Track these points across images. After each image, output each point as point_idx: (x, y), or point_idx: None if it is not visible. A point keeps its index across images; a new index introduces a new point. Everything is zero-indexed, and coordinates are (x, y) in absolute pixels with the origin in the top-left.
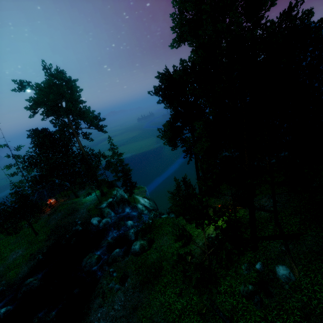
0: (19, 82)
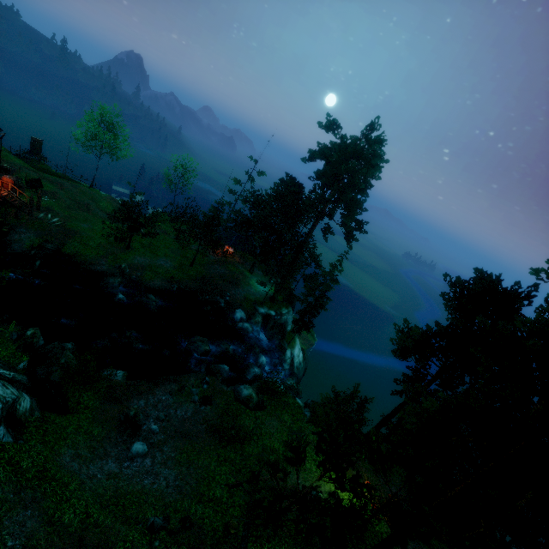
0: (332, 121)
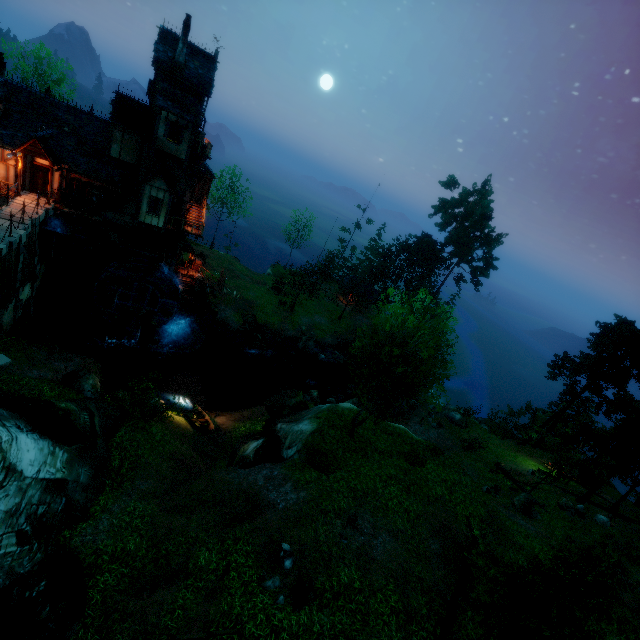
0: (453, 180)
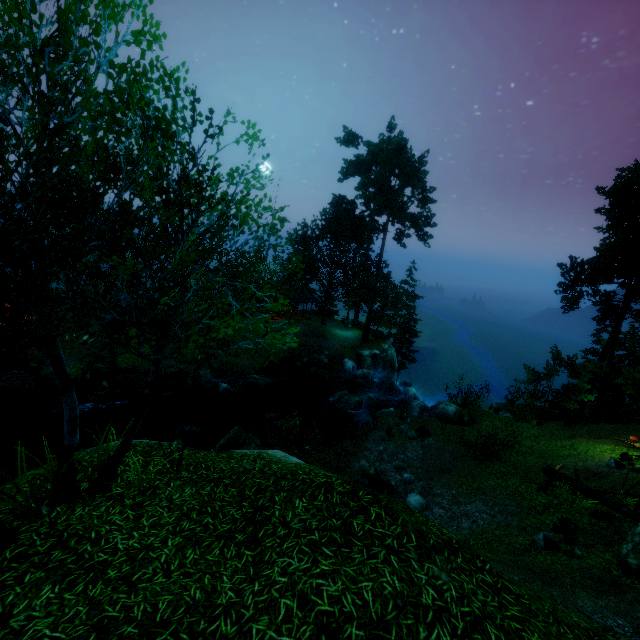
0: (351, 132)
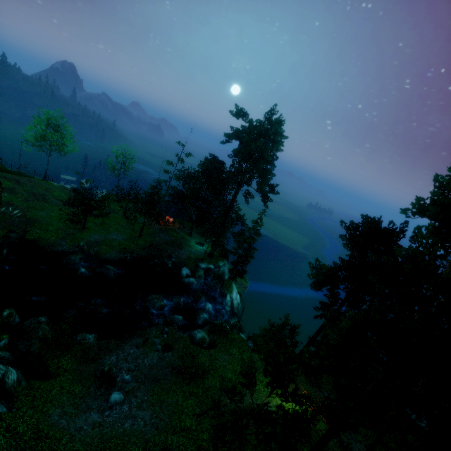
0: (240, 109)
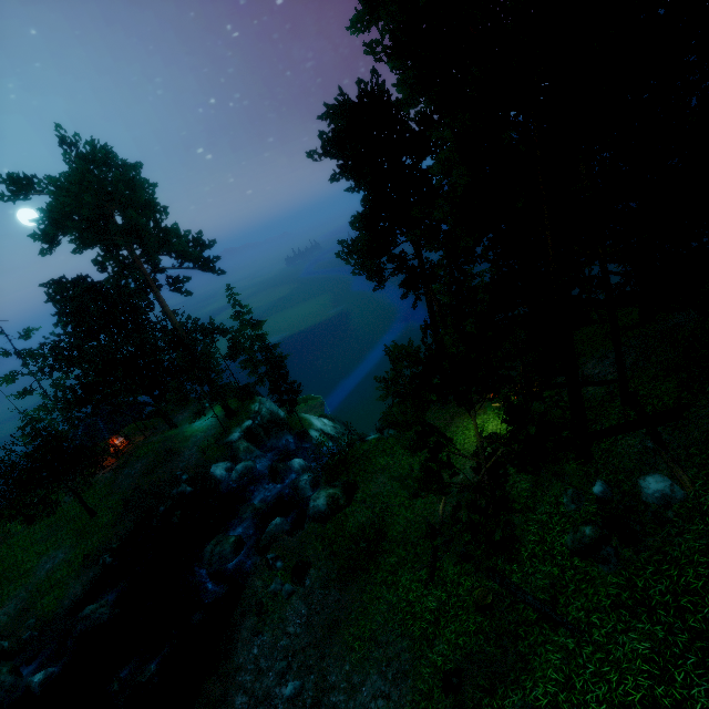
0: (10, 178)
